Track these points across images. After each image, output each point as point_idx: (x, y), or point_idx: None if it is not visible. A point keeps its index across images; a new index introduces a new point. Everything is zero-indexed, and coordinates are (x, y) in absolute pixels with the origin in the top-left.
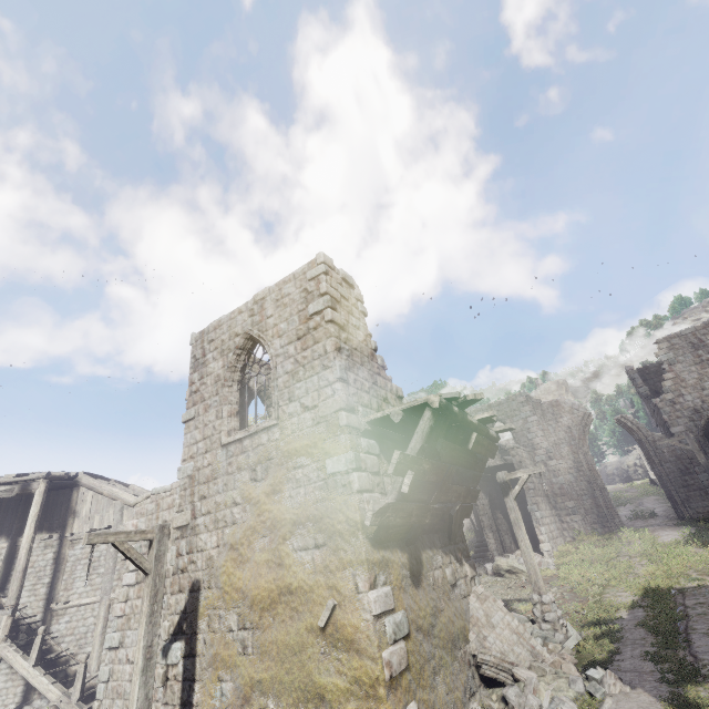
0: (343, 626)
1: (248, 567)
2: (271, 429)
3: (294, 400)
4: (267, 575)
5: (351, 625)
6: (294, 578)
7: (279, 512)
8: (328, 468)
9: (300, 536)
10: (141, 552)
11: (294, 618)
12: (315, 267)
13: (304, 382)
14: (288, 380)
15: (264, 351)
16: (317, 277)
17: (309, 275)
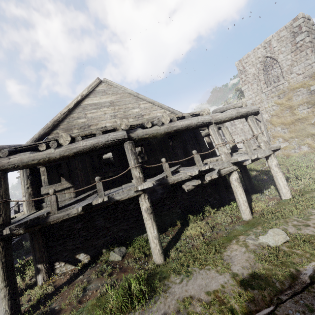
0: None
1: (282, 118)
2: (284, 84)
3: (293, 73)
4: (290, 118)
5: None
6: (300, 116)
7: (292, 104)
8: (311, 89)
9: (301, 107)
10: (229, 127)
11: (301, 124)
12: (297, 21)
13: (297, 67)
14: (289, 68)
15: (273, 60)
16: (299, 25)
17: (294, 25)
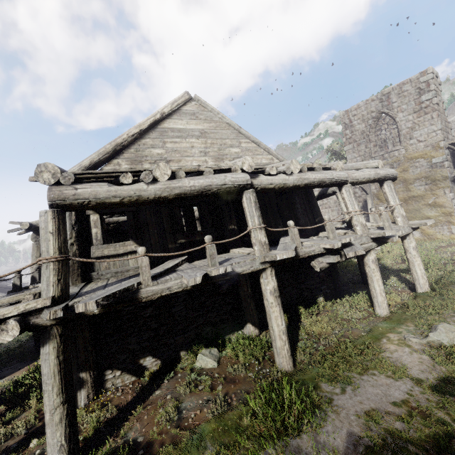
0: (438, 202)
1: None
2: (400, 150)
3: (413, 139)
4: (402, 194)
5: (441, 202)
6: (415, 194)
7: (407, 177)
8: (433, 161)
9: (418, 182)
10: None
11: (416, 203)
12: (425, 75)
13: (418, 131)
14: (409, 131)
15: (389, 118)
16: (427, 81)
17: (422, 80)
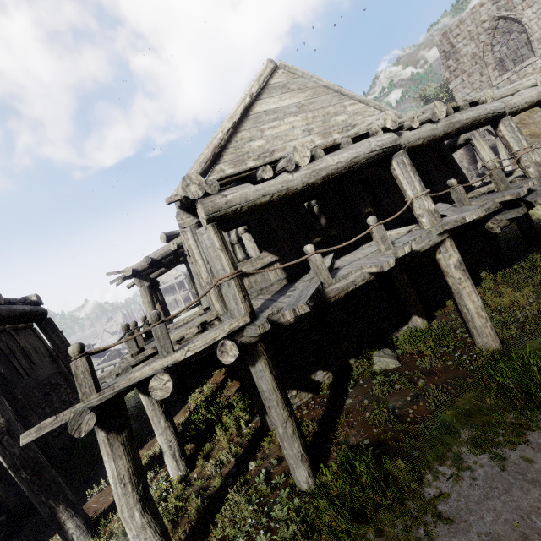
0: None
1: (531, 126)
2: (535, 63)
3: None
4: None
5: None
6: None
7: None
8: None
9: None
10: None
11: None
12: None
13: None
14: None
15: (510, 23)
16: None
17: None
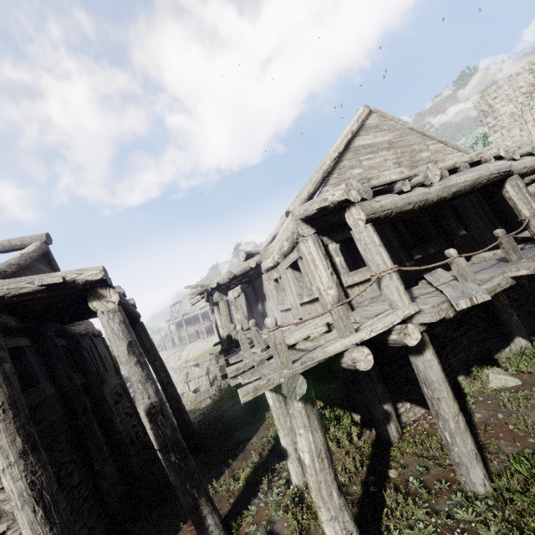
0: None
1: None
2: None
3: None
4: None
5: None
6: None
7: None
8: None
9: None
10: None
11: None
12: None
13: None
14: None
15: None
16: None
17: None
